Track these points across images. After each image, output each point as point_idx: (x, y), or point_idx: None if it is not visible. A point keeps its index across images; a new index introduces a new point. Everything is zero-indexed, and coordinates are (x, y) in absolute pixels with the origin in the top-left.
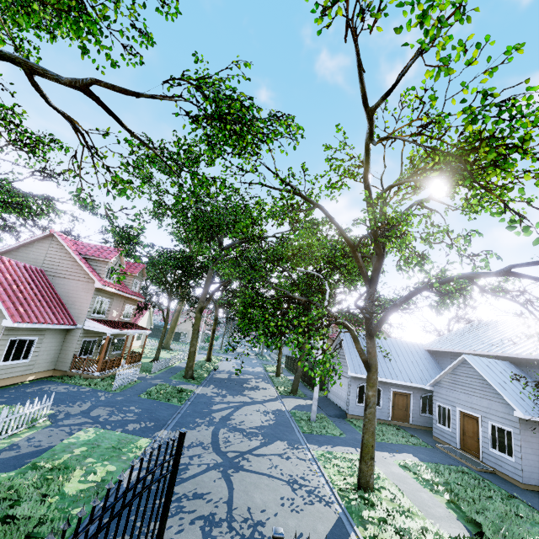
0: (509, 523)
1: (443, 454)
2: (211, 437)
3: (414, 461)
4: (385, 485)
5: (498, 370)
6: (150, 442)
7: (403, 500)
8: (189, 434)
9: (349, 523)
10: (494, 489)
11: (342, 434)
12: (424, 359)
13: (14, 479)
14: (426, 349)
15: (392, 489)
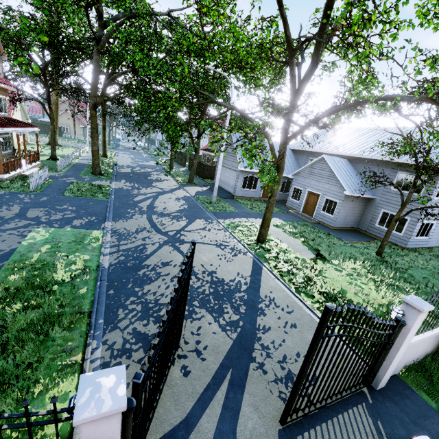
0: (332, 248)
1: (293, 216)
2: (149, 223)
3: (280, 222)
4: (271, 238)
5: (341, 166)
6: (102, 233)
7: (282, 245)
8: (130, 222)
9: (260, 262)
10: (321, 232)
11: (235, 210)
12: (288, 156)
13: (4, 282)
14: (291, 149)
15: (276, 240)
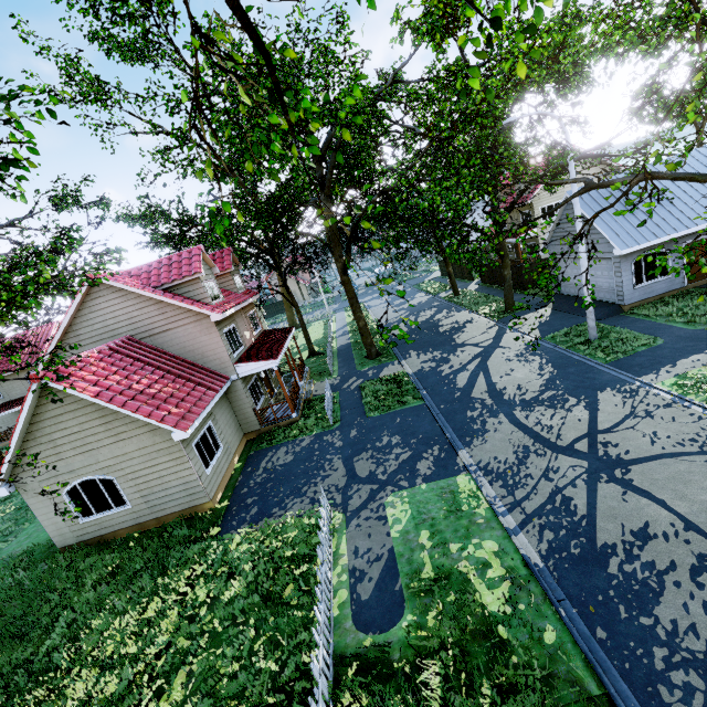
0: None
1: None
2: (522, 432)
3: None
4: None
5: None
6: (471, 479)
7: None
8: (492, 441)
9: None
10: None
11: (655, 340)
12: None
13: (431, 630)
14: None
15: None
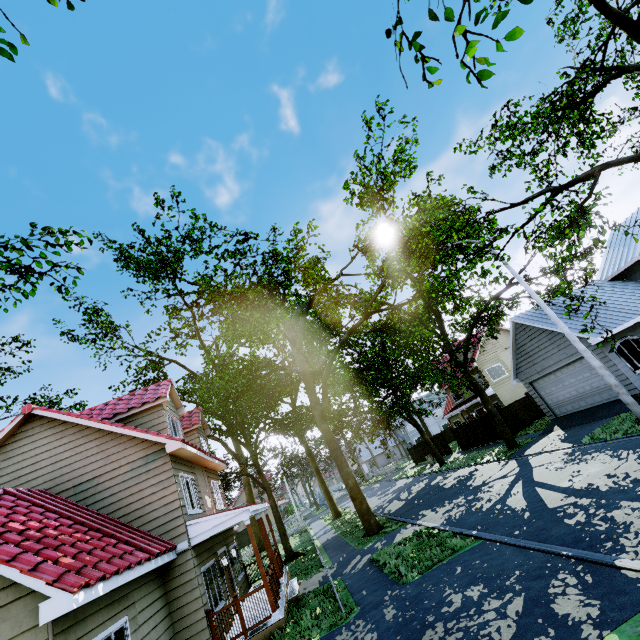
0: None
1: None
2: None
3: None
4: None
5: None
6: None
7: None
8: None
9: None
10: None
11: None
12: (622, 287)
13: None
14: (609, 280)
15: None
